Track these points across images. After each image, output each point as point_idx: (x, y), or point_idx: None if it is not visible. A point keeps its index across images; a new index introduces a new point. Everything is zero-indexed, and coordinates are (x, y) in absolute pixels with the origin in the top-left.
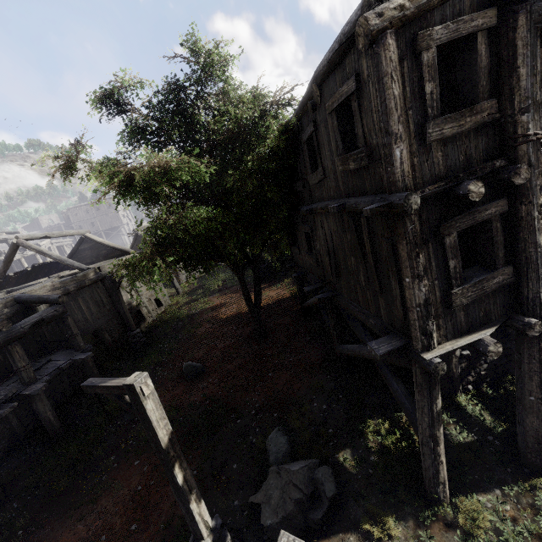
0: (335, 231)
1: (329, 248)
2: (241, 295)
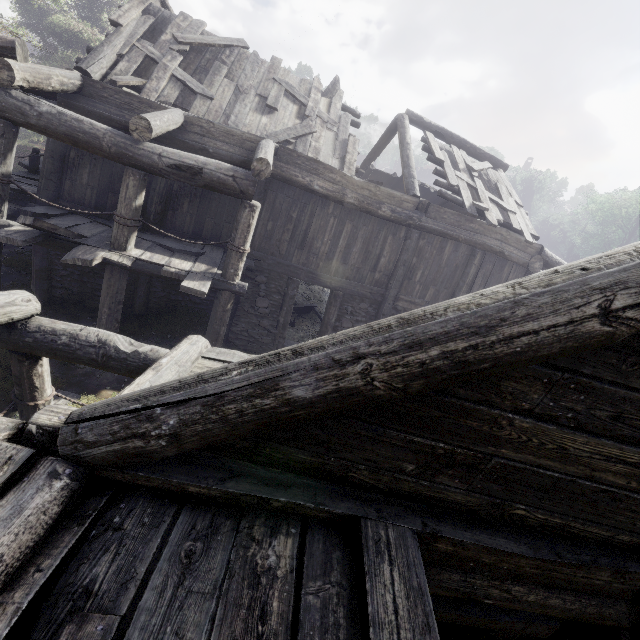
0: None
1: None
2: None
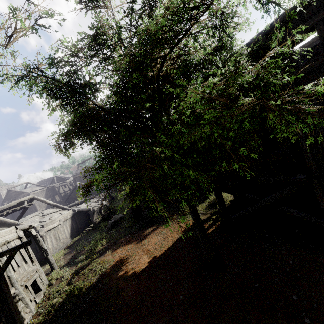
0: None
1: None
2: (137, 242)
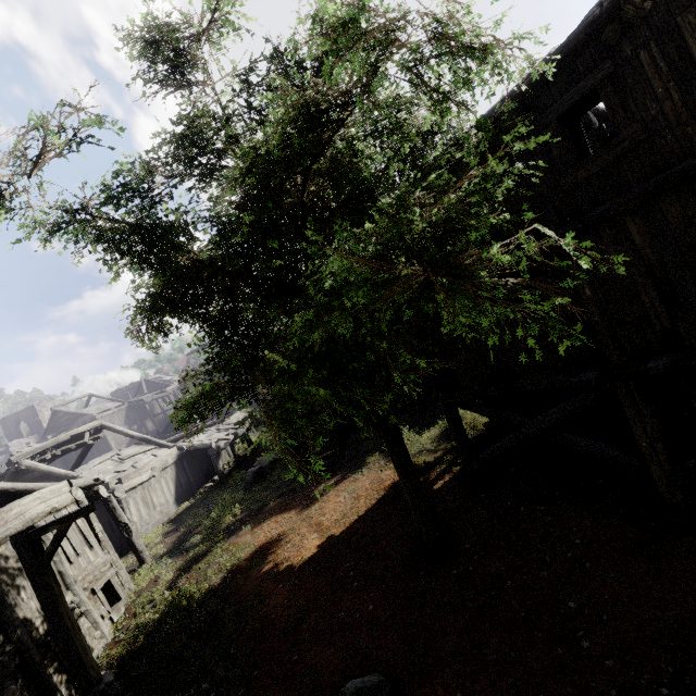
0: (694, 215)
1: (648, 269)
2: (301, 509)
